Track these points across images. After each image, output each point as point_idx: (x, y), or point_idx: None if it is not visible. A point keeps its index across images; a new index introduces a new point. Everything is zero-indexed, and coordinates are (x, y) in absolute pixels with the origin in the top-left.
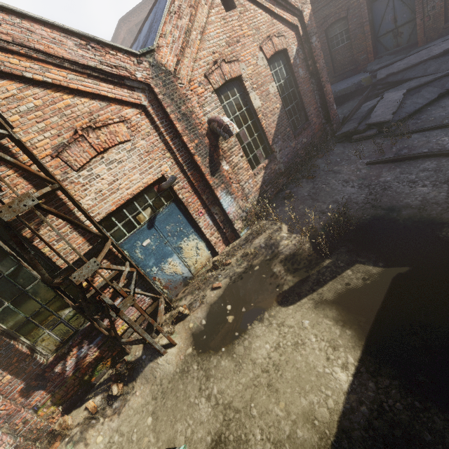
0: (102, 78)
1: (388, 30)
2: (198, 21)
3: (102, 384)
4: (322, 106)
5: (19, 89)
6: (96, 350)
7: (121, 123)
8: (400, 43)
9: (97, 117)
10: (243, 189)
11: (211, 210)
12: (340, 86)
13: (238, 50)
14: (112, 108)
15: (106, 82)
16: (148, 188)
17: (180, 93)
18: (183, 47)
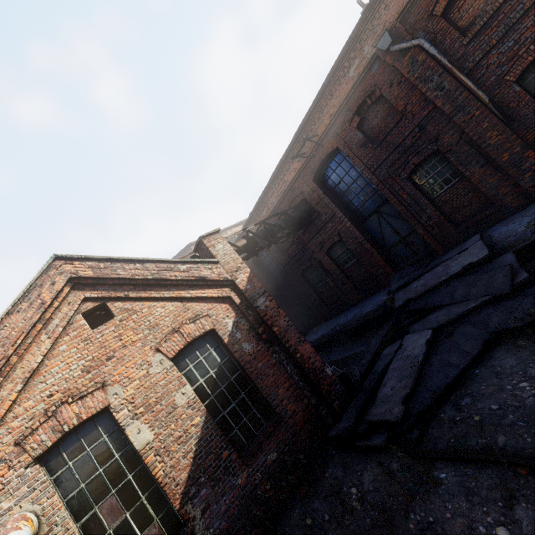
0: None
1: (395, 241)
2: (24, 365)
3: None
4: (303, 379)
5: None
6: None
7: None
8: (418, 251)
9: None
10: None
11: None
12: (366, 307)
13: (109, 370)
14: None
15: None
16: None
17: None
18: None
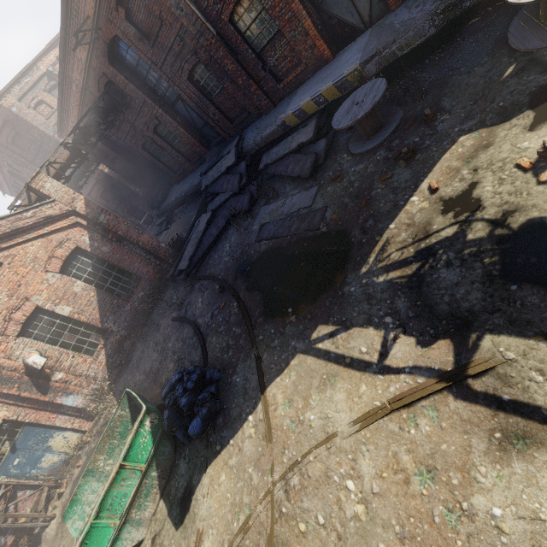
0: None
1: (202, 124)
2: None
3: None
4: (148, 254)
5: None
6: (12, 536)
7: None
8: (220, 133)
9: None
10: (88, 376)
11: (61, 411)
12: (195, 179)
13: (24, 291)
14: None
15: None
16: None
17: None
18: None
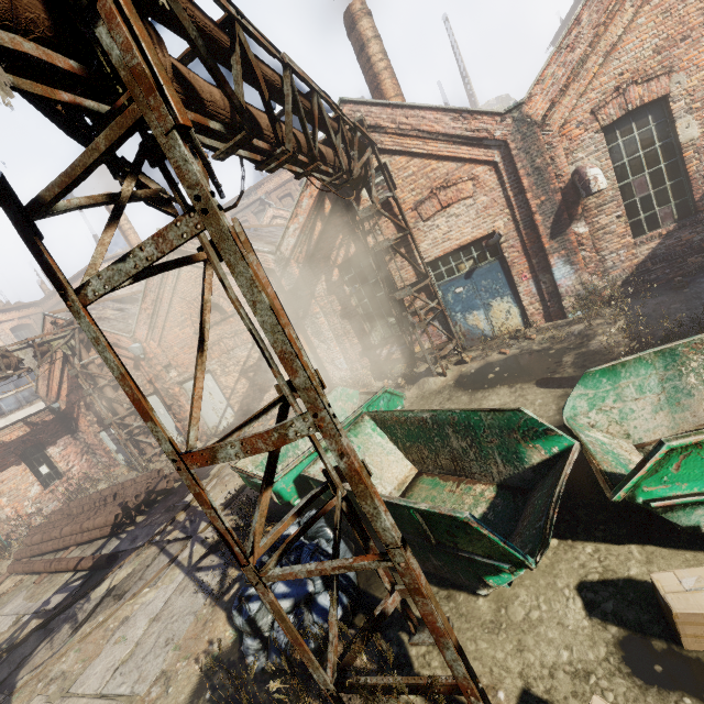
0: (464, 143)
1: None
2: (606, 39)
3: (396, 376)
4: None
5: (407, 161)
6: (400, 354)
7: (469, 181)
8: None
9: (451, 177)
10: (602, 261)
11: (538, 277)
12: None
13: (679, 54)
14: (466, 168)
15: (467, 145)
16: (476, 241)
17: (540, 144)
18: (567, 85)
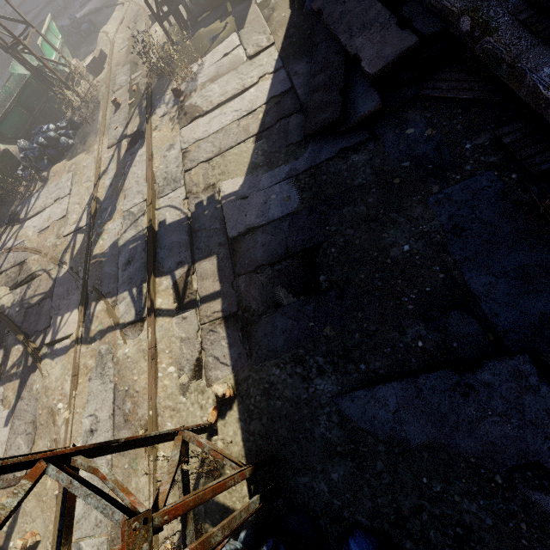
0: None
1: None
2: None
3: None
4: None
5: None
6: None
7: None
8: None
9: None
10: None
11: None
12: None
13: None
14: None
15: None
16: None
17: None
18: None
